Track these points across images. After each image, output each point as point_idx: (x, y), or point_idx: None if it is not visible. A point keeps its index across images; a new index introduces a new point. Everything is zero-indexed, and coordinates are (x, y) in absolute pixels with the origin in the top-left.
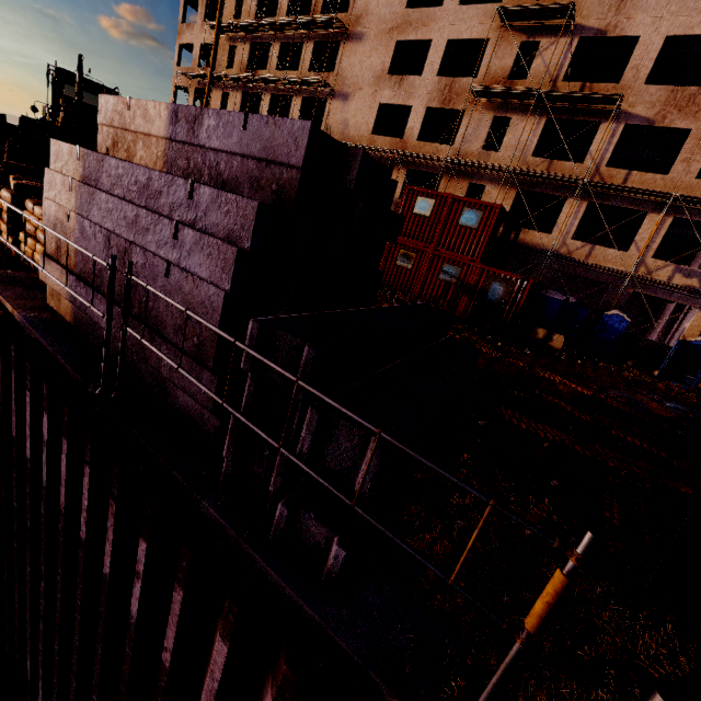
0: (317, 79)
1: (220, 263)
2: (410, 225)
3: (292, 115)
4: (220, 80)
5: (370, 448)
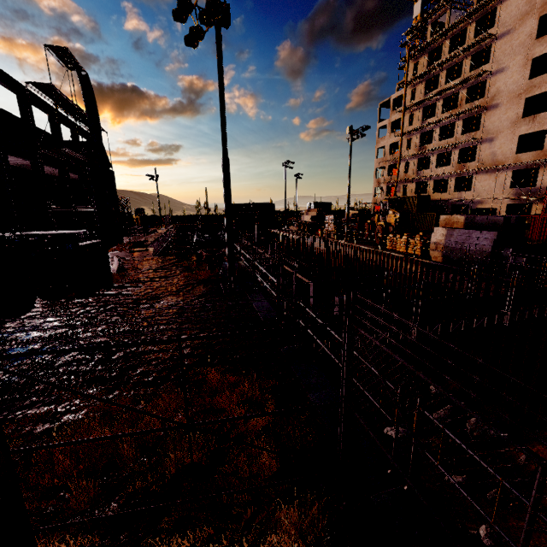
0: (468, 139)
1: (489, 242)
2: None
3: (453, 161)
4: (403, 157)
5: (524, 259)
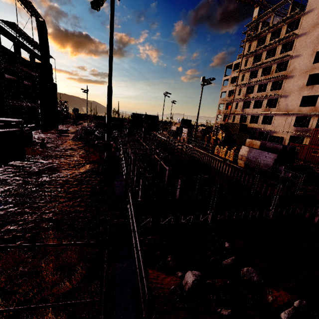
0: (273, 94)
1: (272, 160)
2: (316, 141)
3: (263, 105)
4: (235, 99)
5: (290, 174)
